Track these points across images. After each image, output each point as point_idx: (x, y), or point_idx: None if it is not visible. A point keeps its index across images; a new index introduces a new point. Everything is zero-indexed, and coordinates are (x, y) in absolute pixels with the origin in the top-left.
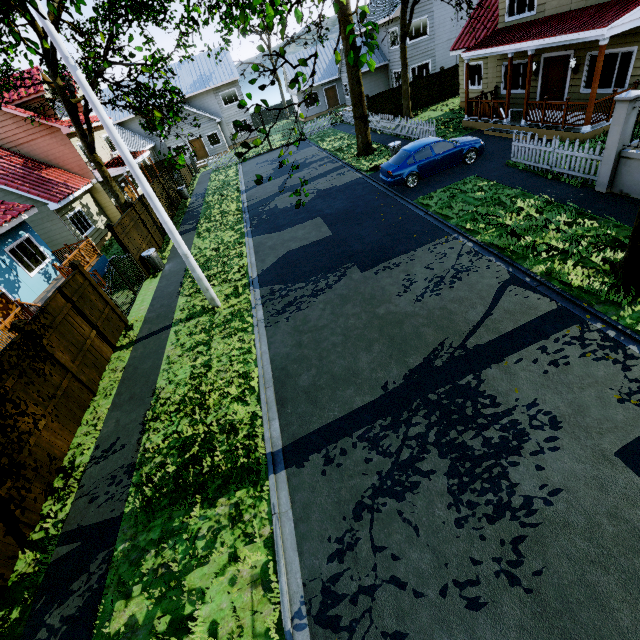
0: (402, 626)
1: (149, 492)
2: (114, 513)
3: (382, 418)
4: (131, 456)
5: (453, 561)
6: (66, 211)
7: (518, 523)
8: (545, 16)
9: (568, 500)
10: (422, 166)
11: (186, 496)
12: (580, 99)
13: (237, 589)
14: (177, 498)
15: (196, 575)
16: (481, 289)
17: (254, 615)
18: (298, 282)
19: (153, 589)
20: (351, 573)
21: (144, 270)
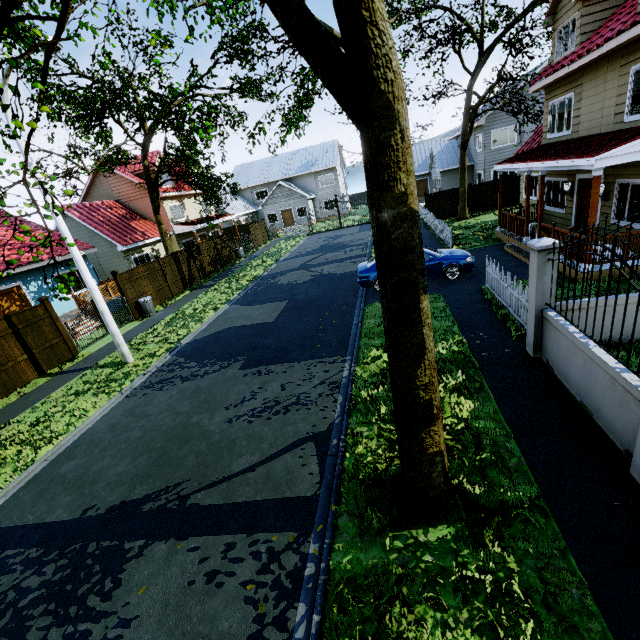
0: None
1: None
2: None
3: (39, 547)
4: None
5: None
6: (133, 253)
7: None
8: (579, 136)
9: None
10: None
11: None
12: (611, 229)
13: None
14: None
15: None
16: (285, 433)
17: None
18: (195, 361)
19: None
20: None
21: (135, 312)
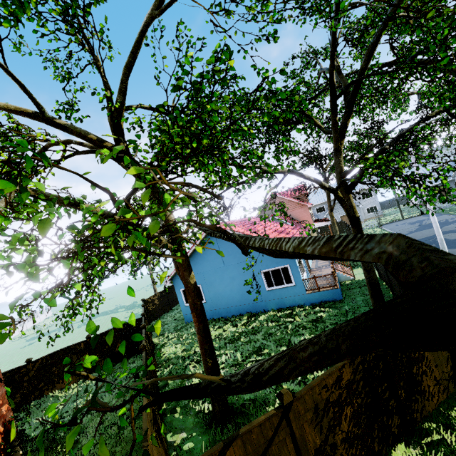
0: None
1: None
2: None
3: None
4: None
5: None
6: None
7: None
8: None
9: None
10: None
11: None
12: None
13: None
14: None
15: None
16: None
17: None
18: None
19: None
20: None
21: None
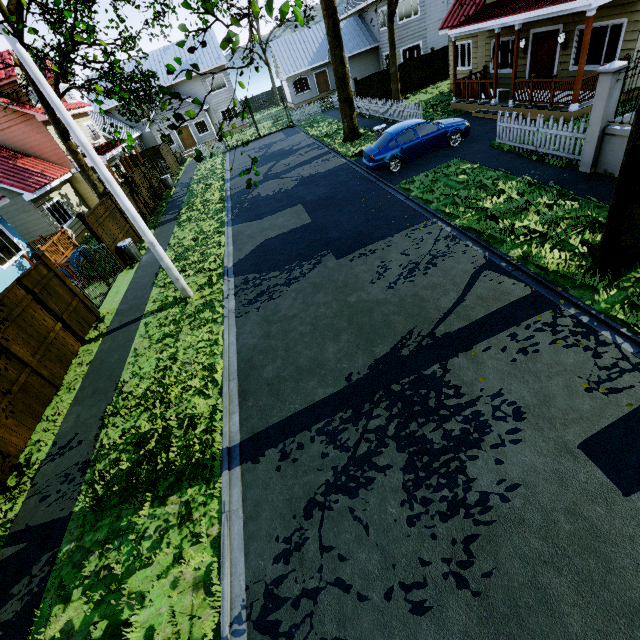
0: (342, 632)
1: (101, 490)
2: (63, 512)
3: (343, 410)
4: (87, 453)
5: (401, 562)
6: (43, 202)
7: (472, 521)
8: None
9: (525, 496)
10: (405, 149)
11: (137, 494)
12: (569, 77)
13: (177, 592)
14: (127, 496)
15: (138, 578)
16: (455, 275)
17: (191, 620)
18: (272, 271)
19: (92, 593)
20: (296, 575)
21: (120, 261)
